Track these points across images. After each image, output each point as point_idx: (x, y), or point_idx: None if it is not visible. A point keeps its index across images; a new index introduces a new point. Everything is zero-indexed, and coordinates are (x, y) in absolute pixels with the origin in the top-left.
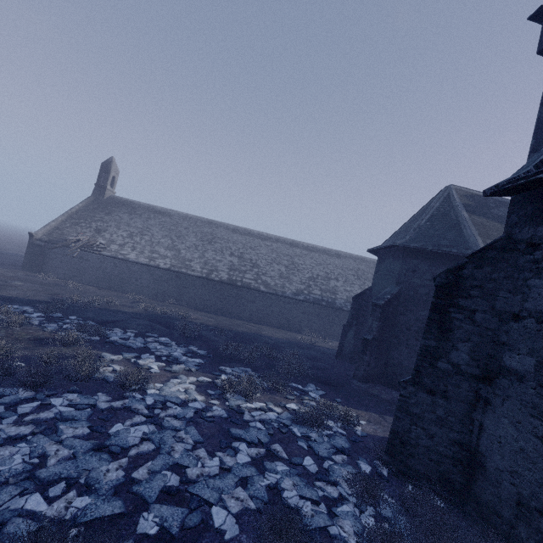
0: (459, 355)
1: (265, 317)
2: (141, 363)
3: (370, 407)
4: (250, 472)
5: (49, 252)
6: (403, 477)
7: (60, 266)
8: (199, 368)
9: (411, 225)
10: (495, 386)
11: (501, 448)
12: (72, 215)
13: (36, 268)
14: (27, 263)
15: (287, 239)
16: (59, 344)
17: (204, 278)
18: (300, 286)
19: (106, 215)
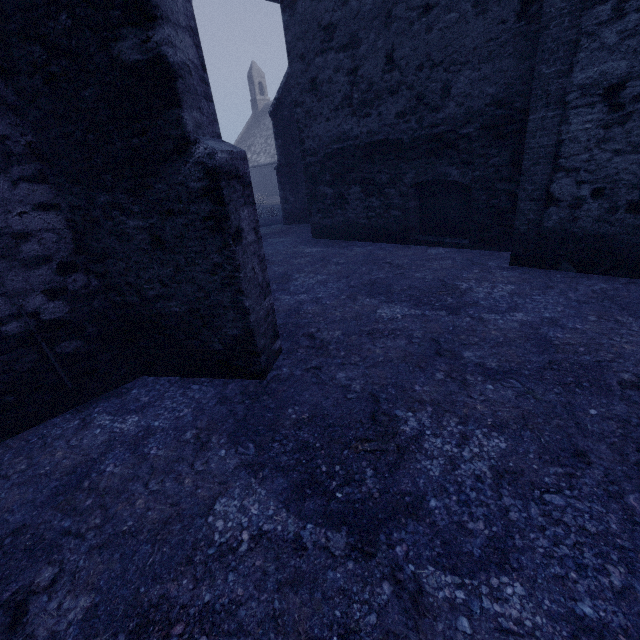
0: None
1: None
2: None
3: None
4: None
5: None
6: None
7: None
8: None
9: None
10: None
11: None
12: (239, 141)
13: None
14: None
15: None
16: None
17: None
18: None
19: (257, 128)
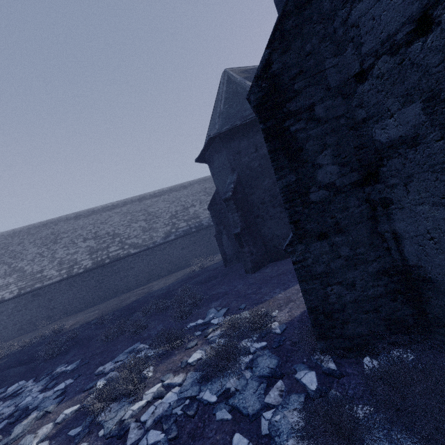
0: (326, 171)
1: (151, 274)
2: None
3: (273, 291)
4: None
5: None
6: (351, 352)
7: None
8: (63, 397)
9: (215, 117)
10: (385, 177)
11: (439, 244)
12: None
13: None
14: None
15: (133, 198)
16: None
17: (67, 278)
18: (166, 228)
19: None
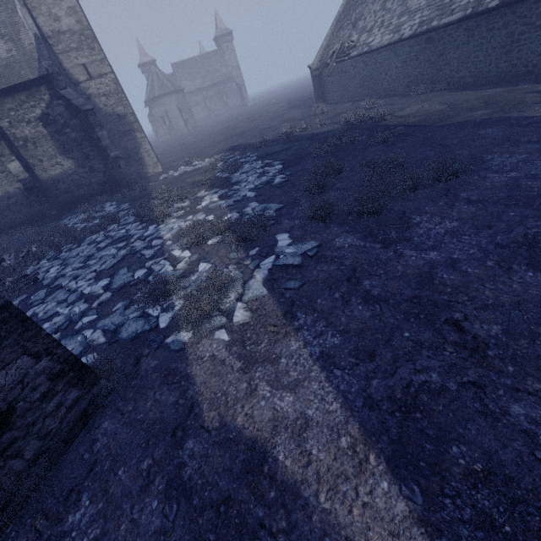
0: None
1: None
2: (203, 199)
3: (334, 330)
4: (71, 299)
5: (324, 79)
6: None
7: (333, 90)
8: (232, 205)
9: None
10: None
11: None
12: (340, 17)
13: (321, 100)
14: (316, 98)
15: None
16: (201, 184)
17: (468, 18)
18: None
19: None
